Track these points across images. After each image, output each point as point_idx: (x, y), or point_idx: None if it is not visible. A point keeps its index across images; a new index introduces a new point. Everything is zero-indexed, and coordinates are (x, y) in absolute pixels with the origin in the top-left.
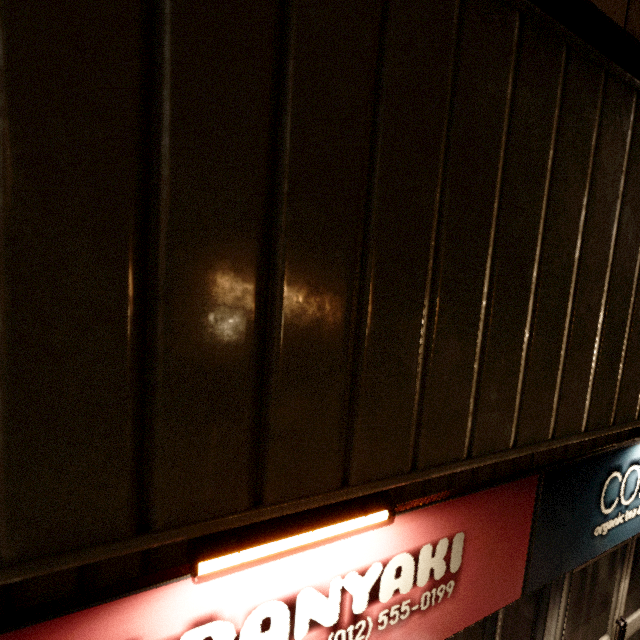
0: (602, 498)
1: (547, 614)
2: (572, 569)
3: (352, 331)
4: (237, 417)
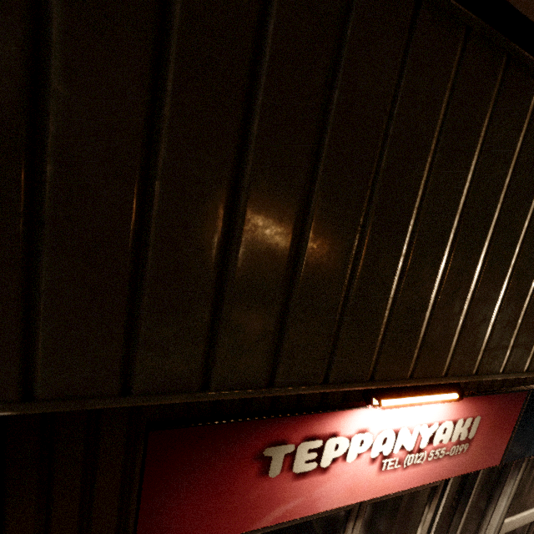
0: None
1: (505, 482)
2: (531, 456)
3: (469, 295)
4: (414, 333)
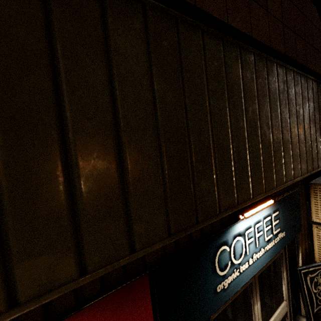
0: (217, 266)
1: None
2: None
3: None
4: None
